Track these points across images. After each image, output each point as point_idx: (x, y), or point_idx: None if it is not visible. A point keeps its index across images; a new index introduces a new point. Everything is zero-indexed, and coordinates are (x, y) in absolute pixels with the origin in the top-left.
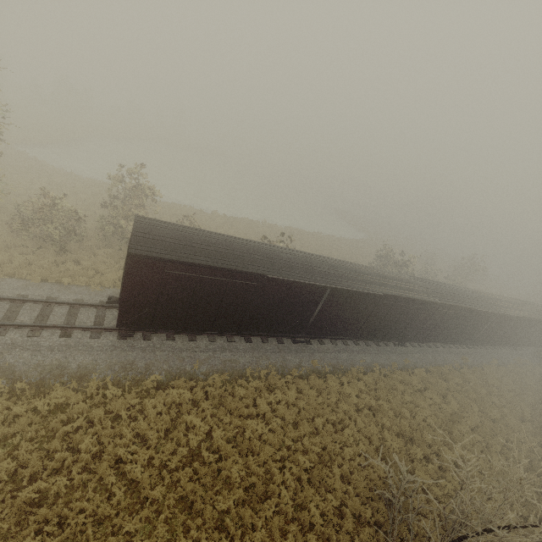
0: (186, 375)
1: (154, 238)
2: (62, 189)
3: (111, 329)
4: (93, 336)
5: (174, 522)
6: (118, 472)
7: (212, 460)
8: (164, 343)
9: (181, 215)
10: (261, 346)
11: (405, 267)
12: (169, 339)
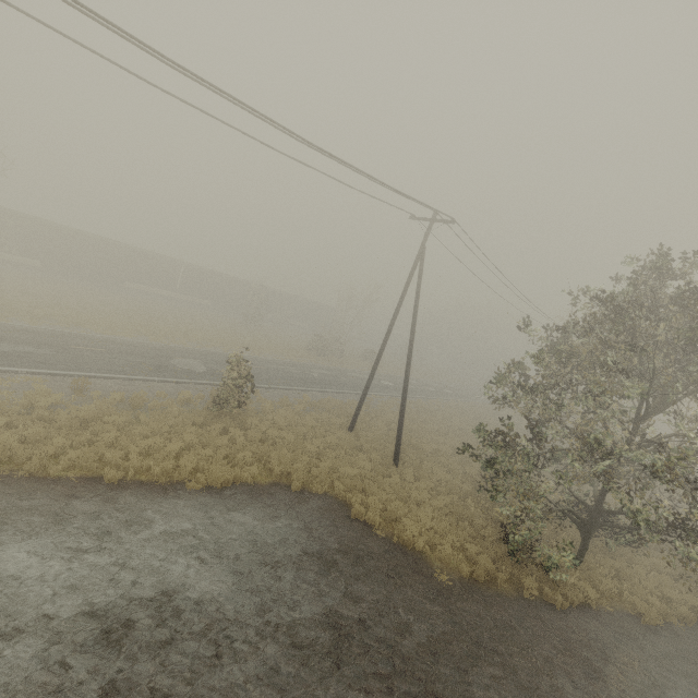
0: None
1: None
2: None
3: None
4: None
5: None
6: None
7: None
8: None
9: None
10: None
11: None
12: None
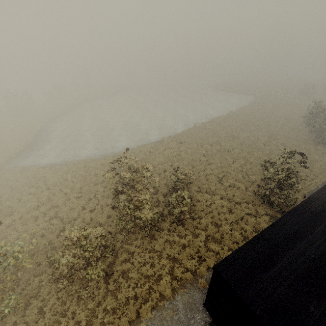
0: None
1: None
2: (59, 187)
3: None
4: None
5: None
6: None
7: None
8: None
9: (146, 156)
10: None
11: None
12: None
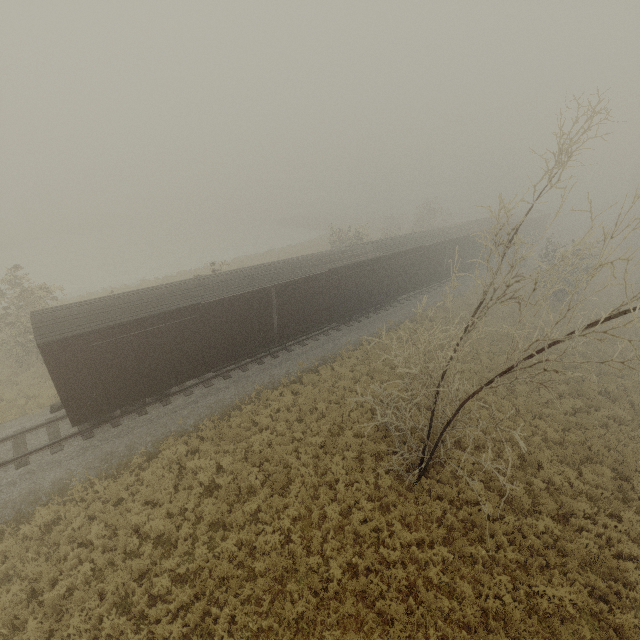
0: (175, 435)
1: (60, 321)
2: None
3: (72, 436)
4: (55, 451)
5: (213, 542)
6: (142, 538)
7: (228, 482)
8: (138, 420)
9: None
10: (242, 376)
11: (360, 240)
12: (142, 414)
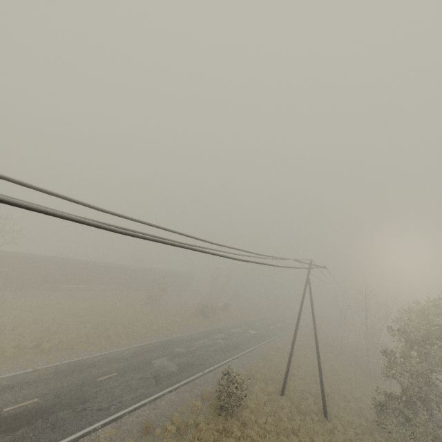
0: None
1: None
2: None
3: None
4: None
5: None
6: None
7: None
8: None
9: None
10: None
11: None
12: None
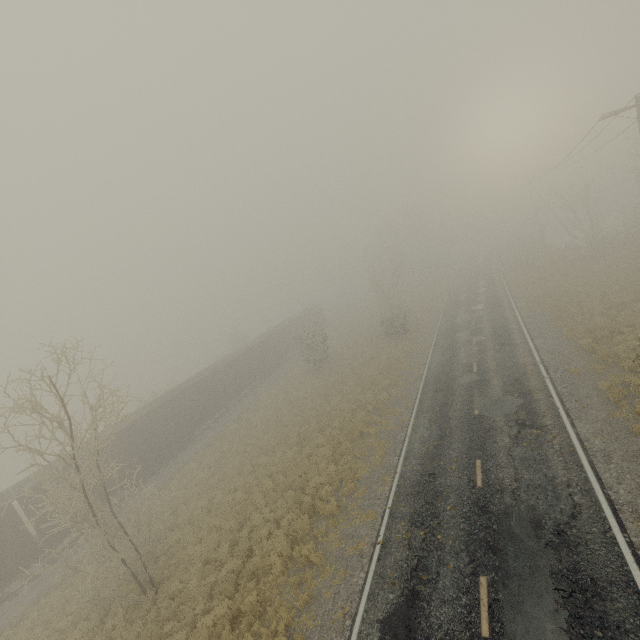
0: None
1: None
2: None
3: None
4: None
5: None
6: None
7: None
8: None
9: None
10: (8, 606)
11: None
12: None
